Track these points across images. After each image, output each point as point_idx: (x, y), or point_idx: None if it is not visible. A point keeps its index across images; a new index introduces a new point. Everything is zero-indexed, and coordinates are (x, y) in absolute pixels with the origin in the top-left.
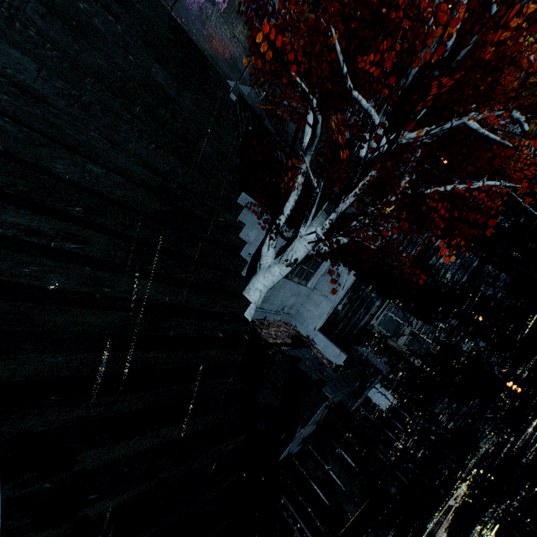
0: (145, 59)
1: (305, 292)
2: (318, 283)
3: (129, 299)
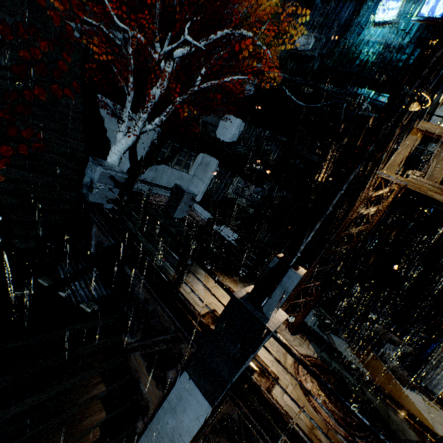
0: (1, 15)
1: (188, 178)
2: (196, 171)
3: (1, 124)
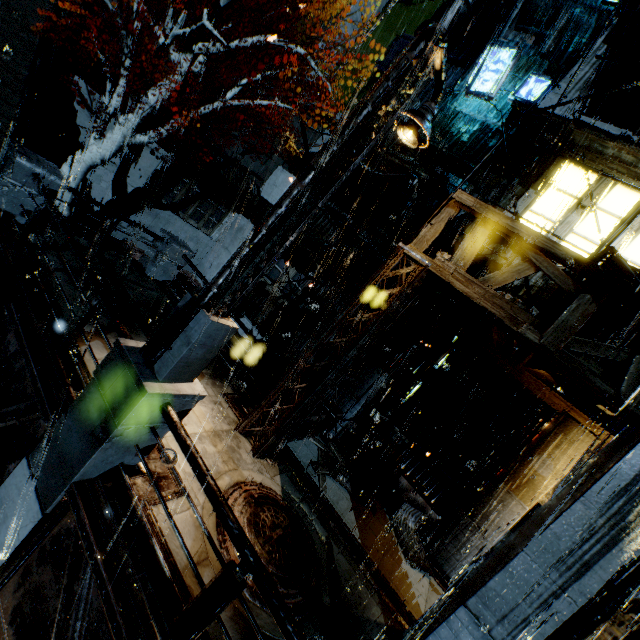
0: None
1: (207, 242)
2: (223, 236)
3: None
